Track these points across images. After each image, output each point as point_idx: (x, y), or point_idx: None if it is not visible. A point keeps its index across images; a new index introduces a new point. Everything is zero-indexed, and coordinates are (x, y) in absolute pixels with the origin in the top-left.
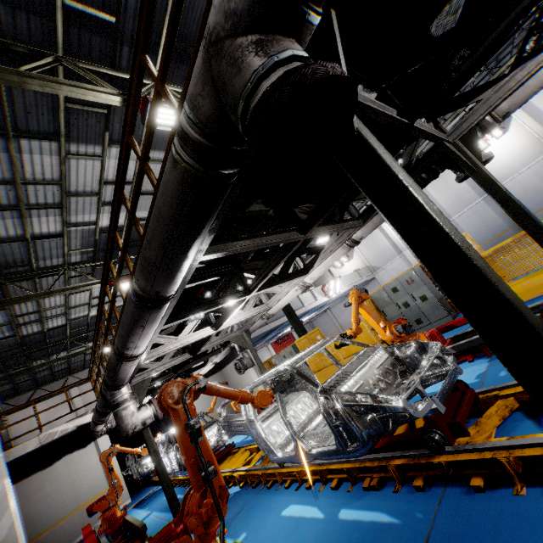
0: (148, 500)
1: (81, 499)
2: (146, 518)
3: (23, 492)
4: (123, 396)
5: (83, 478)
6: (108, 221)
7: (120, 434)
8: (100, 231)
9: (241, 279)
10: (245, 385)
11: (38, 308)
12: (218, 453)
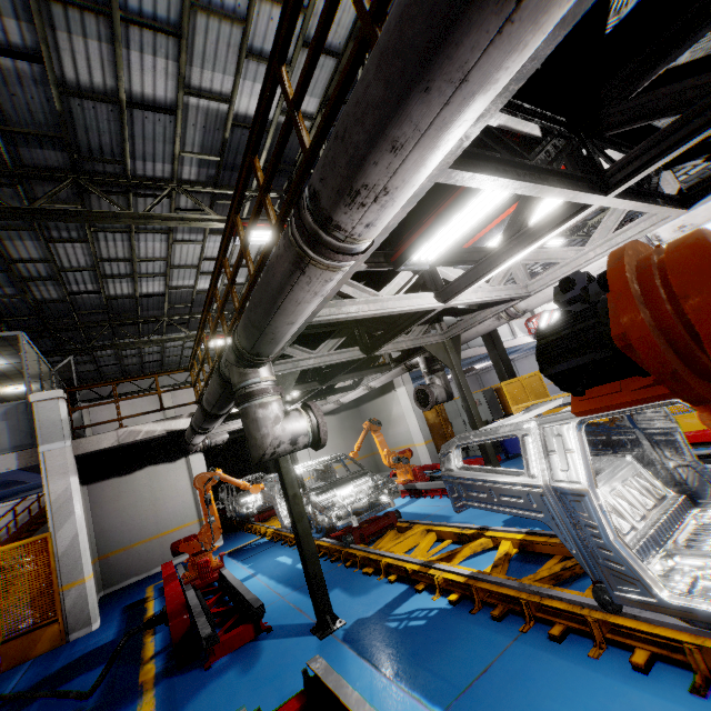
0: (250, 553)
1: (162, 524)
2: (252, 583)
3: (94, 497)
4: (262, 382)
5: (168, 499)
6: (249, 101)
7: (250, 451)
8: (234, 121)
9: (580, 159)
10: (393, 434)
11: (130, 254)
12: (367, 520)
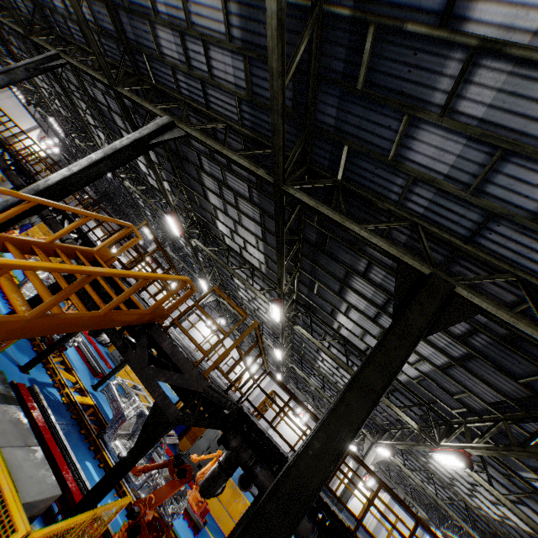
0: None
1: None
2: None
3: None
4: None
5: None
6: None
7: None
8: None
9: None
10: None
11: None
12: None
